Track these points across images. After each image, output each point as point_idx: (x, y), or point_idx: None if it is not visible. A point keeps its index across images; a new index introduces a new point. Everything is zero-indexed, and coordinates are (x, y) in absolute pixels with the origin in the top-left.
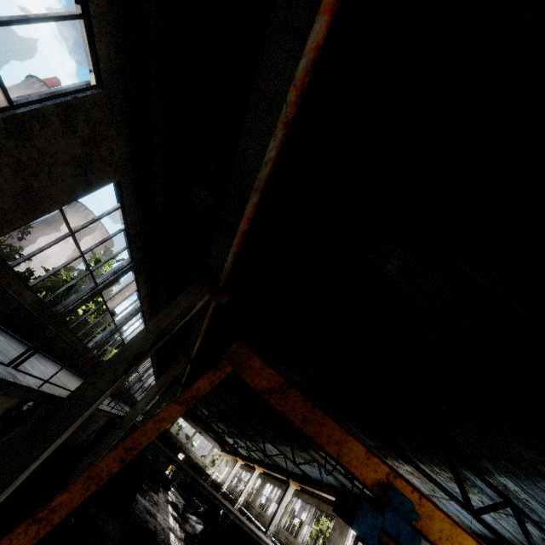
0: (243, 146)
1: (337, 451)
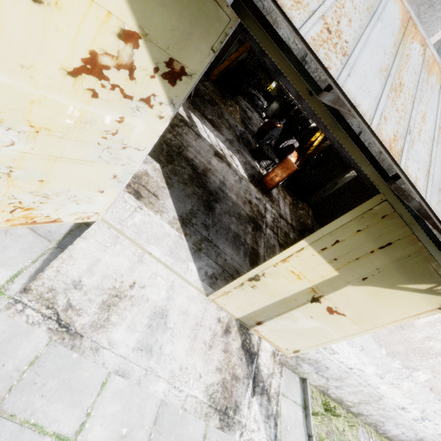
0: None
1: None
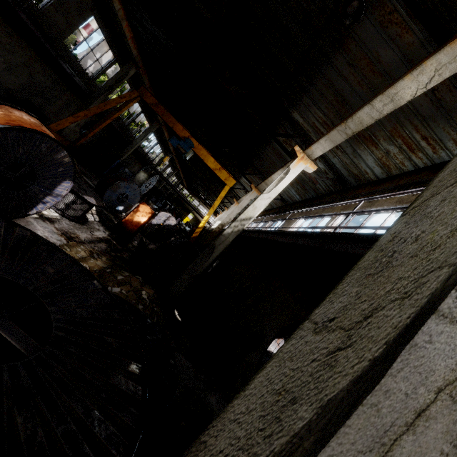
0: (111, 5)
1: (172, 126)
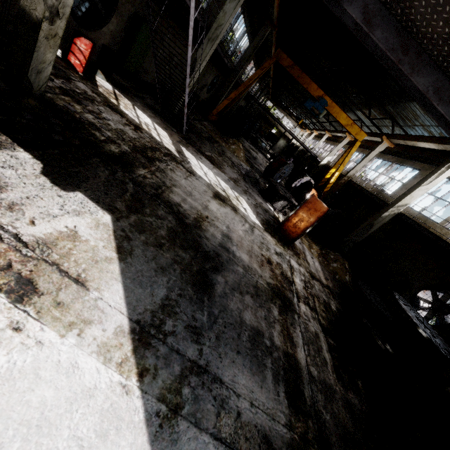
0: None
1: (307, 87)
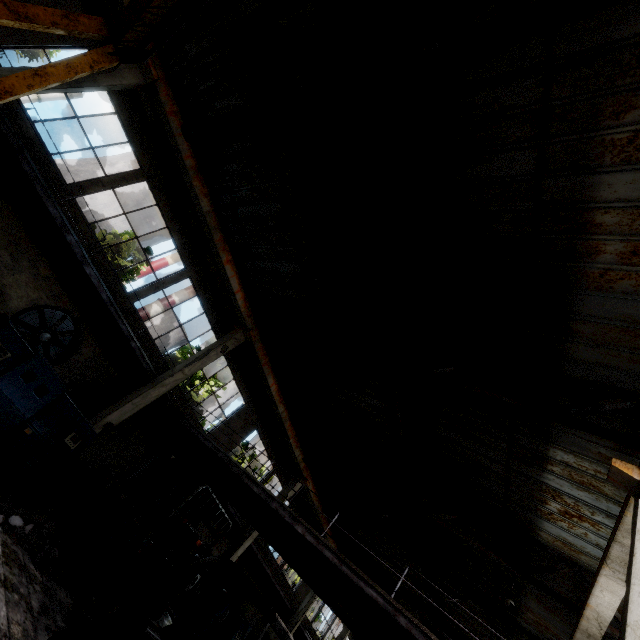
0: None
1: None
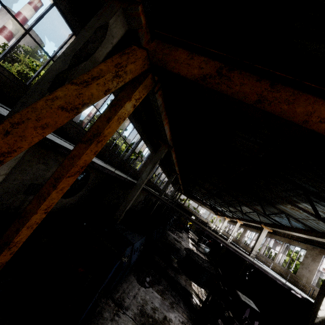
0: None
1: None
